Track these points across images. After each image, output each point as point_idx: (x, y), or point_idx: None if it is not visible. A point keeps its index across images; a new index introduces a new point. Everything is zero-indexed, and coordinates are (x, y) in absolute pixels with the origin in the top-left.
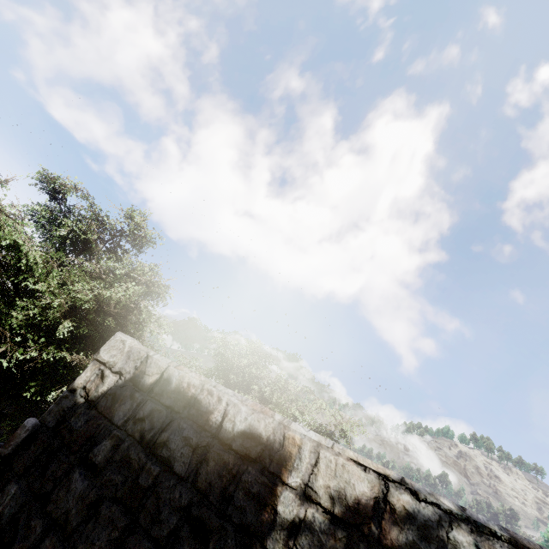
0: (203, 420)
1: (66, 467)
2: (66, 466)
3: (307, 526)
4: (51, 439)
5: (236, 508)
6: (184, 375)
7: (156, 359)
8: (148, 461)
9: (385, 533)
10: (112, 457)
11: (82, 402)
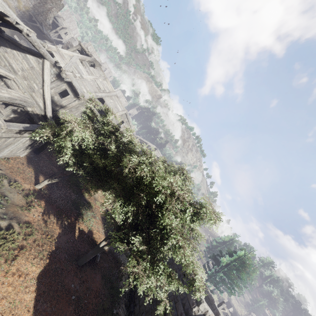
0: None
1: None
2: None
3: None
4: None
5: None
6: None
7: (209, 312)
8: None
9: None
10: None
11: (194, 315)
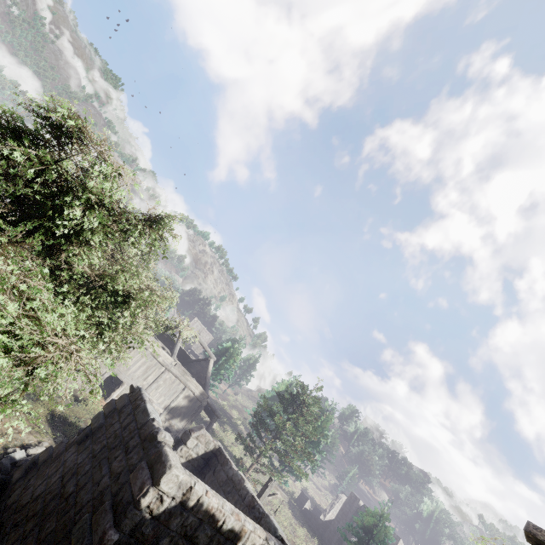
0: (215, 525)
1: None
2: None
3: None
4: (130, 540)
5: None
6: (211, 501)
7: (197, 490)
8: (188, 544)
9: None
10: None
11: (149, 518)
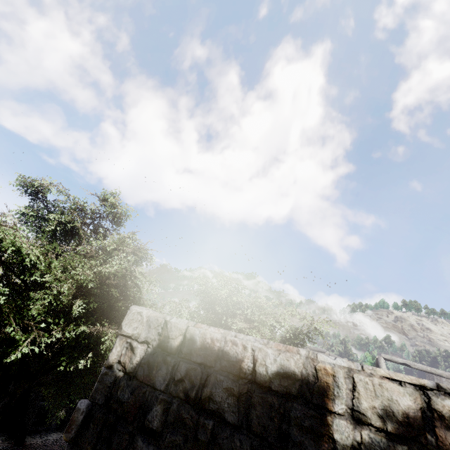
0: (237, 369)
1: (128, 438)
2: (128, 437)
3: (367, 447)
4: (106, 415)
5: (296, 444)
6: (204, 332)
7: (174, 323)
8: (200, 417)
9: (443, 440)
10: (167, 420)
11: (122, 376)
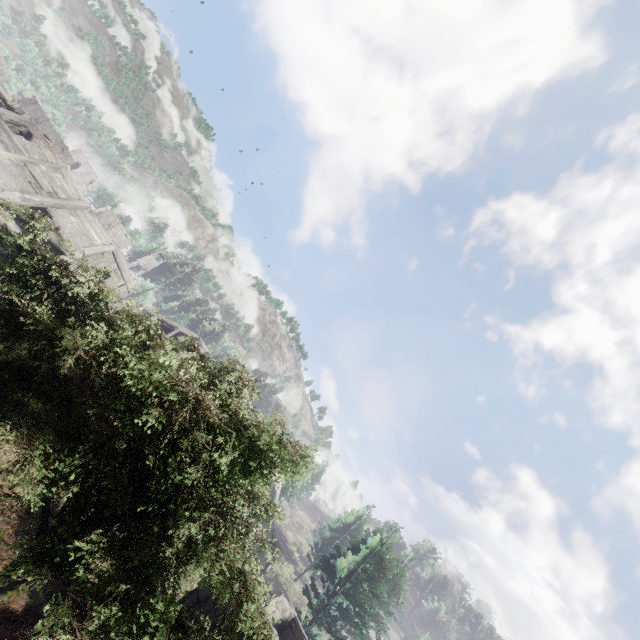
0: None
1: None
2: None
3: None
4: None
5: None
6: None
7: None
8: None
9: None
10: None
11: None
